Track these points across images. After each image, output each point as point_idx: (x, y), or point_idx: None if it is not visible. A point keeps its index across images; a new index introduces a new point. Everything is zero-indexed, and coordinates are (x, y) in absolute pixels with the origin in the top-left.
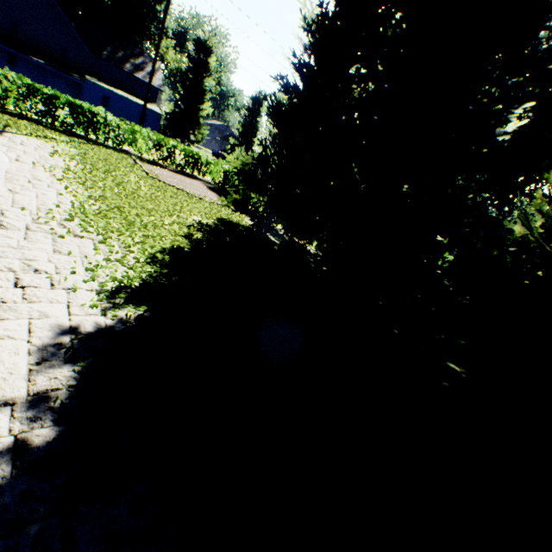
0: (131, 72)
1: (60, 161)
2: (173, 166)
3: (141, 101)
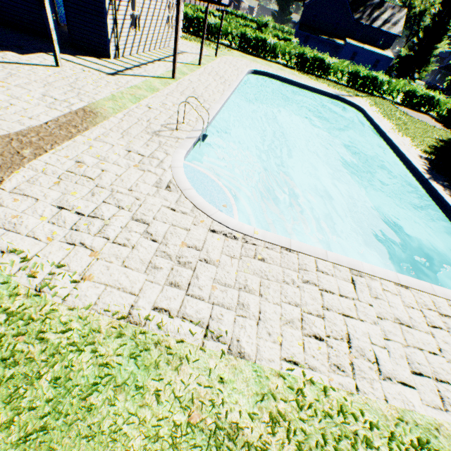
0: (378, 27)
1: (374, 108)
2: (409, 105)
3: (378, 50)
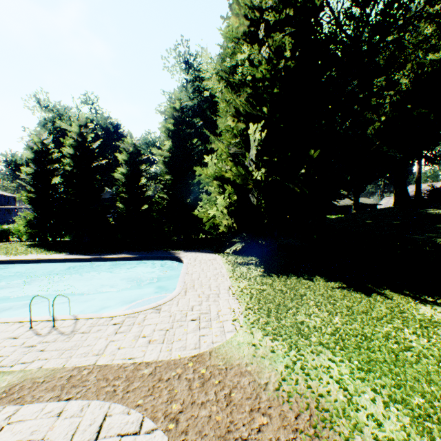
0: None
1: None
2: None
3: None
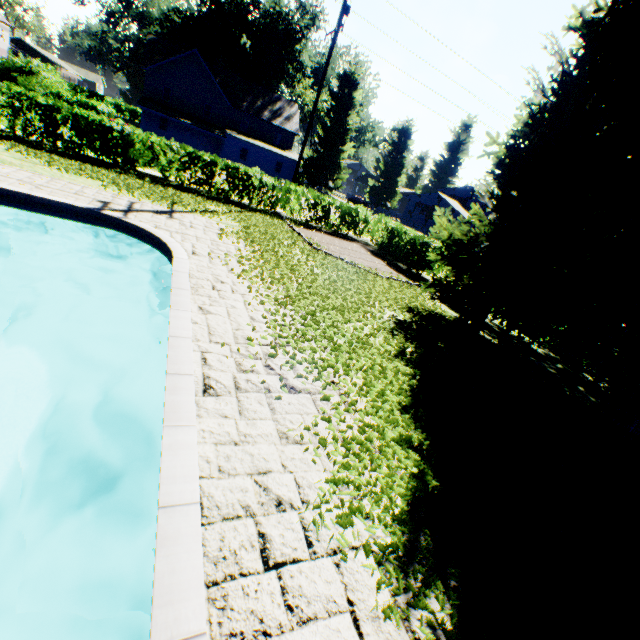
0: (269, 120)
1: (229, 244)
2: (326, 227)
3: (277, 149)
